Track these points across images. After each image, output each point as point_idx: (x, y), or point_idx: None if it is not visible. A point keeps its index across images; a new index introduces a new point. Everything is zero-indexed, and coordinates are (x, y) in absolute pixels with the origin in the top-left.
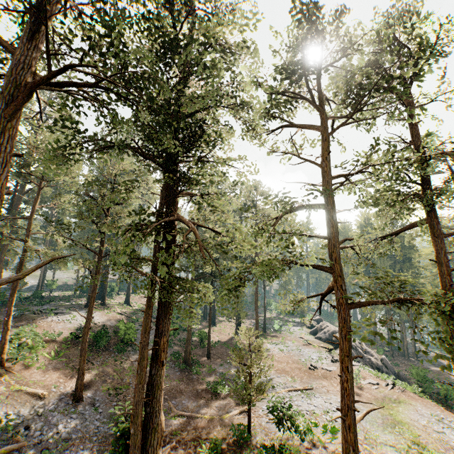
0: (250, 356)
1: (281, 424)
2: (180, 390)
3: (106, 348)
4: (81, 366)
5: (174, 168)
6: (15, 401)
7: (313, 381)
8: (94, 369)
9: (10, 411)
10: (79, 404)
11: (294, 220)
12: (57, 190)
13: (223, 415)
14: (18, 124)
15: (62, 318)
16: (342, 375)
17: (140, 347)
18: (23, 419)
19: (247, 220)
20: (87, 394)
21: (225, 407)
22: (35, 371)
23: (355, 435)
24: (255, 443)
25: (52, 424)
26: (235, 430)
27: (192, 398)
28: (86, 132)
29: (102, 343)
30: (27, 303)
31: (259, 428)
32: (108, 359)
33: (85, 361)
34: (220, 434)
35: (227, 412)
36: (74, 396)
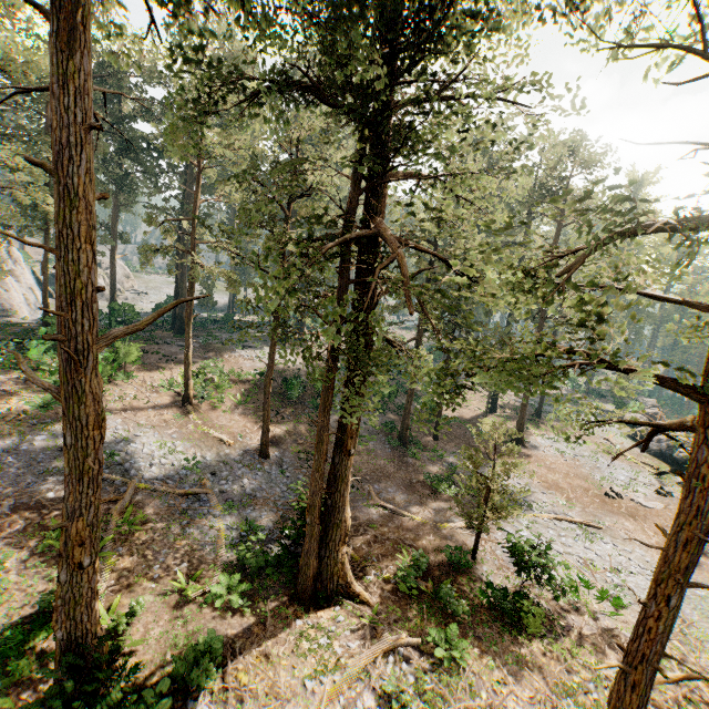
0: (493, 464)
1: (524, 568)
2: (387, 474)
3: (299, 401)
4: (265, 421)
5: (382, 121)
6: (202, 443)
7: (607, 515)
8: (284, 424)
9: (197, 452)
10: (265, 461)
11: (627, 255)
12: (237, 168)
13: (440, 523)
14: (90, 64)
15: (251, 353)
16: (649, 604)
17: (318, 426)
18: (210, 464)
19: (502, 252)
20: (275, 452)
21: (445, 513)
22: (221, 414)
23: (643, 698)
24: (480, 574)
25: (237, 476)
26: (451, 552)
27: (402, 488)
28: (219, 60)
29: (294, 395)
30: (217, 328)
31: (491, 557)
32: (301, 415)
33: (269, 416)
34: (430, 546)
35: (447, 521)
36: (260, 451)
